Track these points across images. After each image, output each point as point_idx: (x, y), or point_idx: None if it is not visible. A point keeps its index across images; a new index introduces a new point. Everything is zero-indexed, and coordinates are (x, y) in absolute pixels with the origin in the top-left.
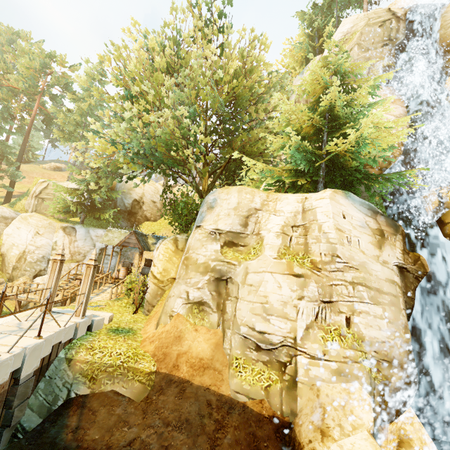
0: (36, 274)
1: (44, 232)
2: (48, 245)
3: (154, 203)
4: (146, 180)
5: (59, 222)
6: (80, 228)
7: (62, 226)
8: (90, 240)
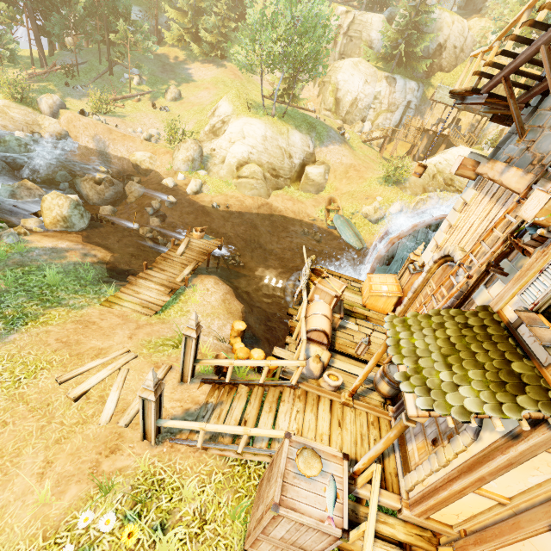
0: (362, 120)
1: (371, 81)
2: (372, 94)
3: (454, 49)
4: (455, 14)
5: (378, 70)
6: (400, 80)
7: (385, 75)
8: (404, 93)
